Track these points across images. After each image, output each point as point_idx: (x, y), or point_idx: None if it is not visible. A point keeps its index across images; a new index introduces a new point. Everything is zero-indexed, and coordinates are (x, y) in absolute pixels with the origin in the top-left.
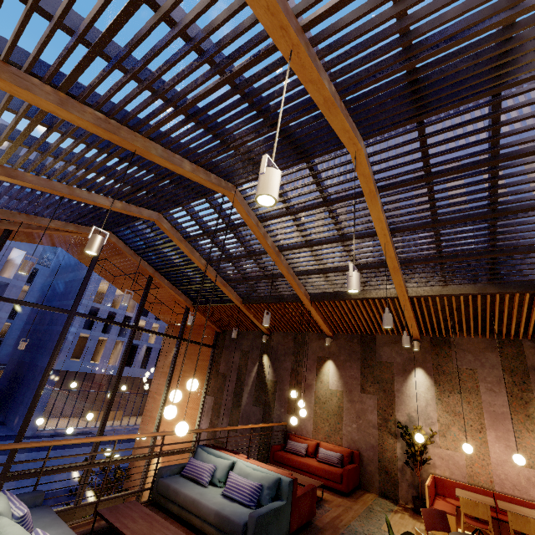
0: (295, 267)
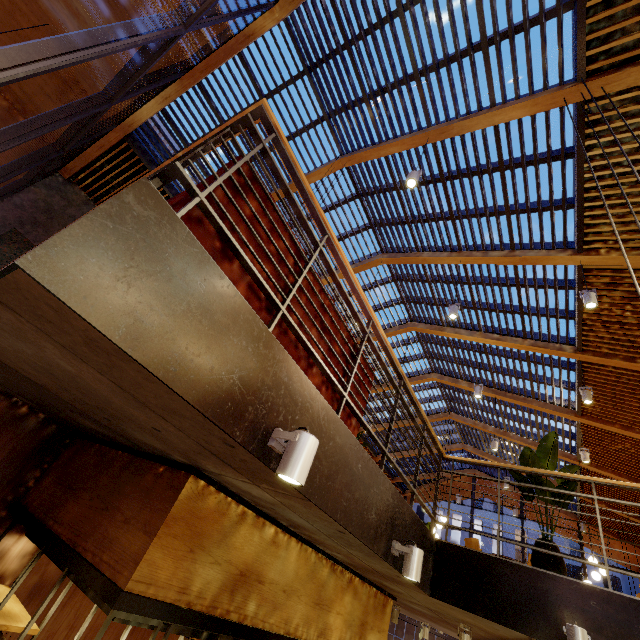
0: (526, 436)
